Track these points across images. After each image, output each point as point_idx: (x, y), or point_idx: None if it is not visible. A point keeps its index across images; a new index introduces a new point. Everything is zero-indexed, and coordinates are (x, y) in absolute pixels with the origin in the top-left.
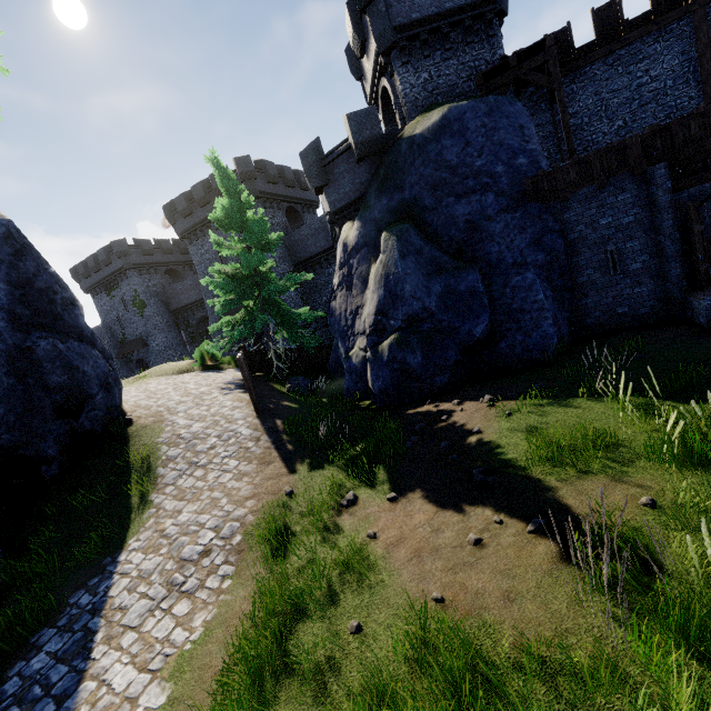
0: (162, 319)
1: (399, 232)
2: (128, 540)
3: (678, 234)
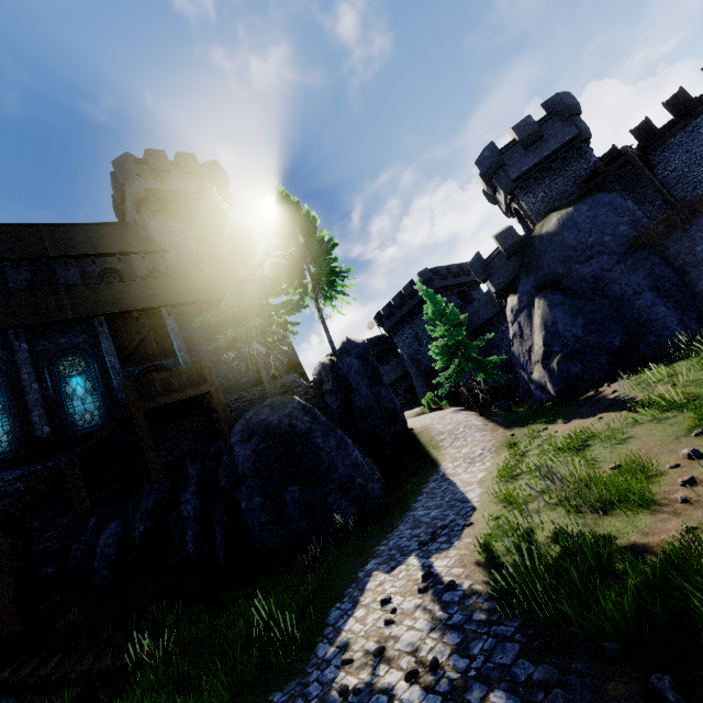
0: None
1: (546, 295)
2: (440, 464)
3: None
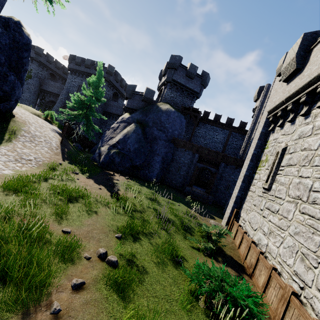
0: (34, 88)
1: (137, 126)
2: (1, 146)
3: (193, 172)
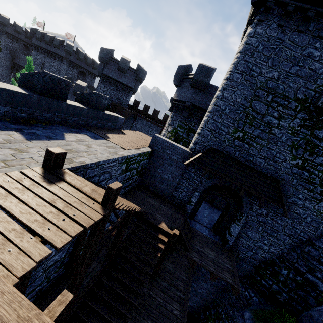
0: (5, 62)
1: None
2: None
3: None
